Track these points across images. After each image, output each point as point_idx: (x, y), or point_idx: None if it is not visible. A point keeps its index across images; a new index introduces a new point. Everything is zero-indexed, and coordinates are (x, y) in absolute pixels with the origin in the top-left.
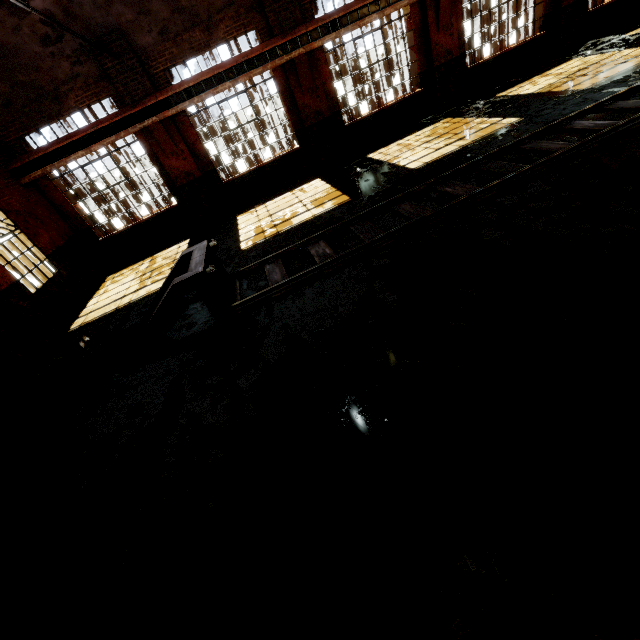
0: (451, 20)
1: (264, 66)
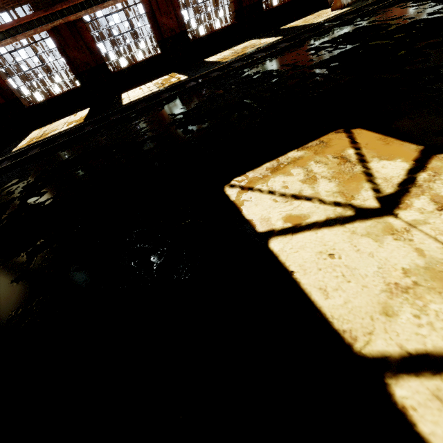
0: (169, 9)
1: (35, 30)
